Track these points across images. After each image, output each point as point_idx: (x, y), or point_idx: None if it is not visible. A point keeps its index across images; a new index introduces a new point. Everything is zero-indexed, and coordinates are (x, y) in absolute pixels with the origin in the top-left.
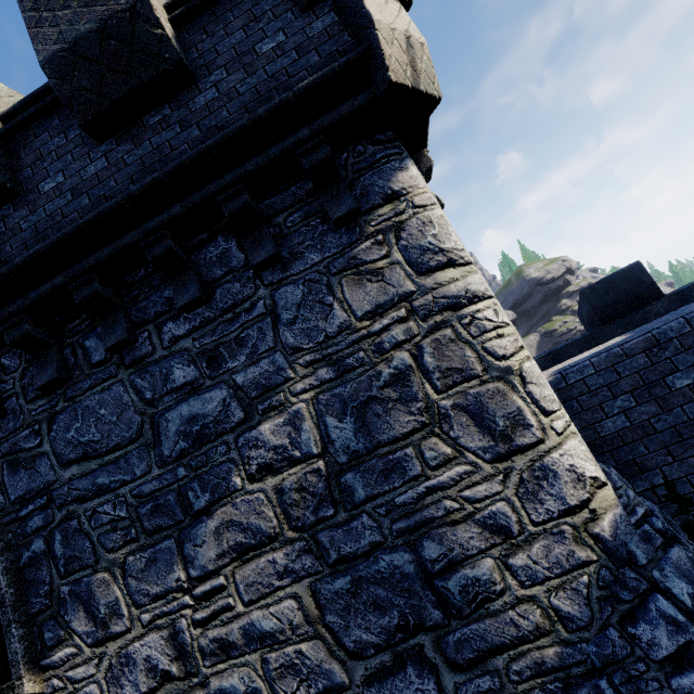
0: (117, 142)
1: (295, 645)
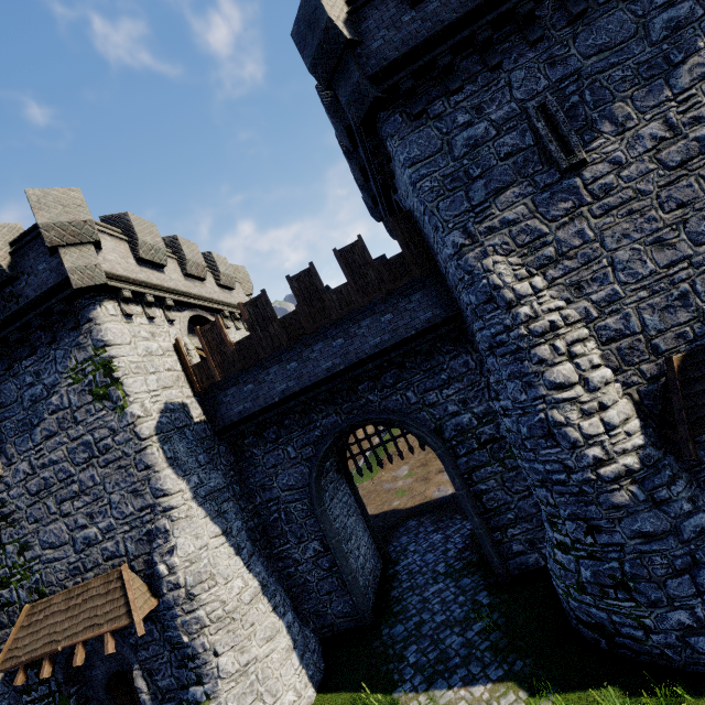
0: None
1: None
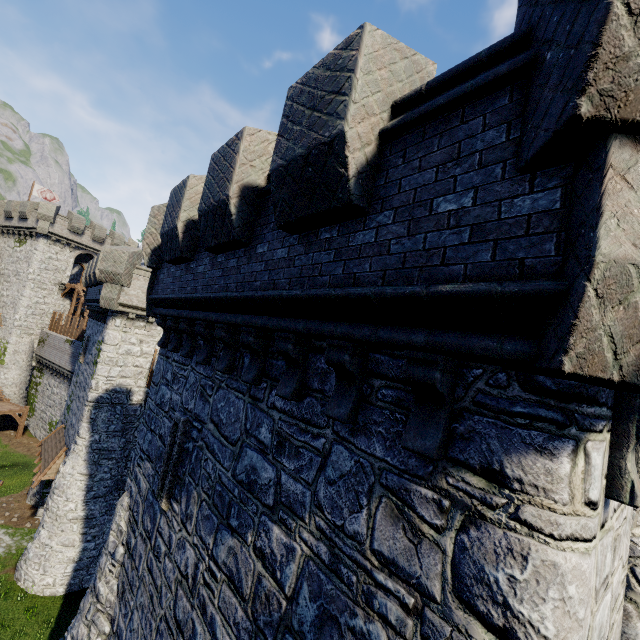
0: (299, 240)
1: None
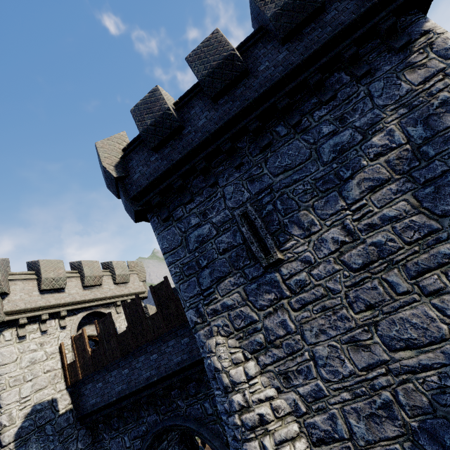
0: (291, 43)
1: (408, 219)
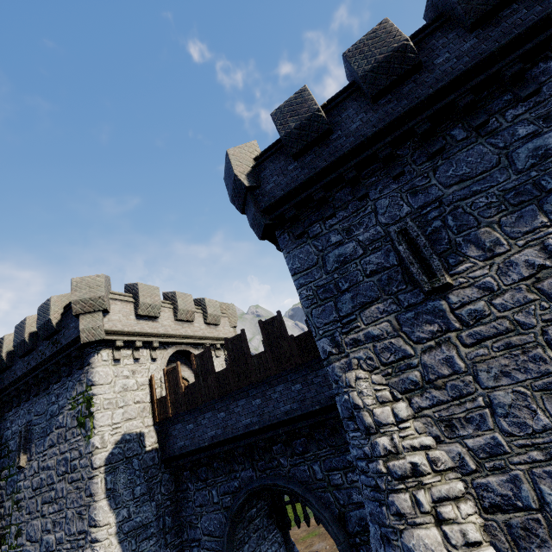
0: (482, 30)
1: None
